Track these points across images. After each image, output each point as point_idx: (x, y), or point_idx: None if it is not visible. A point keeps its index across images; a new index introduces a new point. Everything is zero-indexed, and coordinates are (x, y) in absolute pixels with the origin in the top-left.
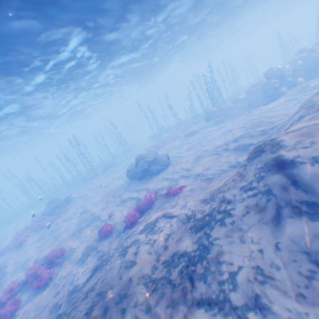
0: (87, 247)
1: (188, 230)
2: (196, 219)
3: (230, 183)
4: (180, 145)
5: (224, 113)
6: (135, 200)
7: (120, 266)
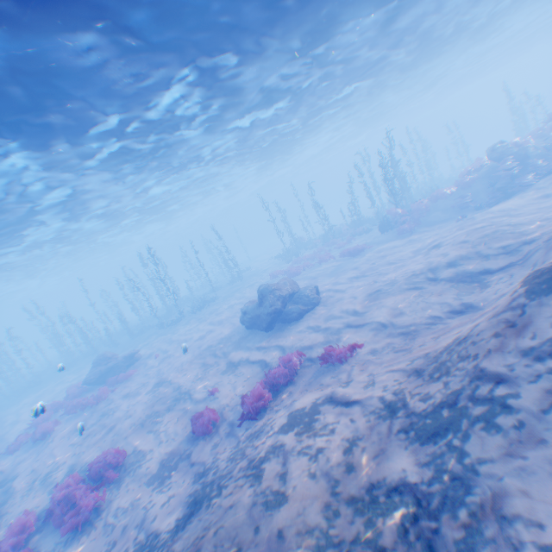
0: (169, 453)
1: (397, 433)
2: (413, 411)
3: (490, 341)
4: (336, 270)
5: (415, 217)
6: (258, 365)
7: (253, 503)
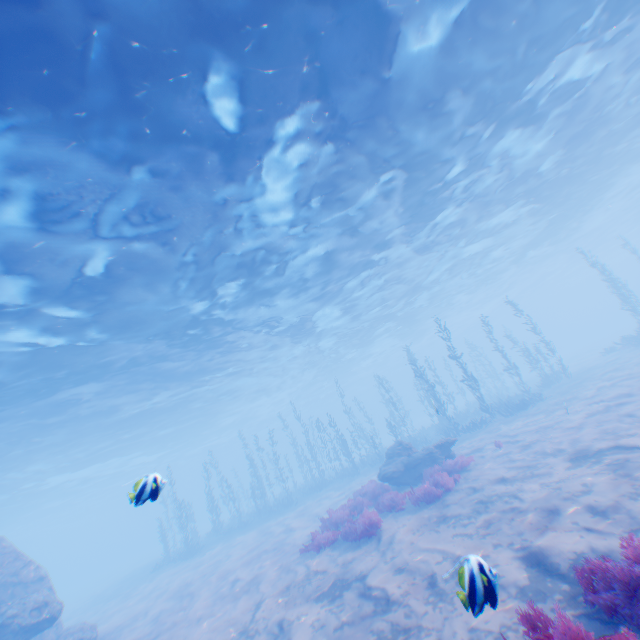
0: None
1: None
2: None
3: None
4: None
5: None
6: None
7: None
